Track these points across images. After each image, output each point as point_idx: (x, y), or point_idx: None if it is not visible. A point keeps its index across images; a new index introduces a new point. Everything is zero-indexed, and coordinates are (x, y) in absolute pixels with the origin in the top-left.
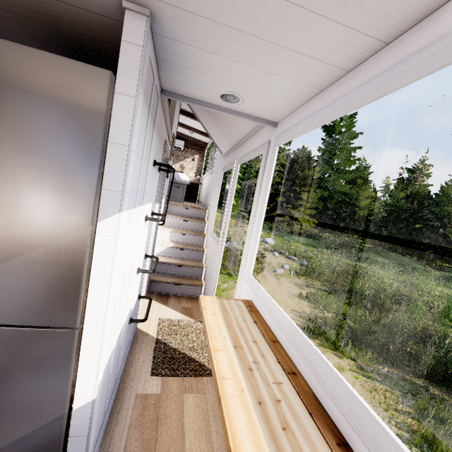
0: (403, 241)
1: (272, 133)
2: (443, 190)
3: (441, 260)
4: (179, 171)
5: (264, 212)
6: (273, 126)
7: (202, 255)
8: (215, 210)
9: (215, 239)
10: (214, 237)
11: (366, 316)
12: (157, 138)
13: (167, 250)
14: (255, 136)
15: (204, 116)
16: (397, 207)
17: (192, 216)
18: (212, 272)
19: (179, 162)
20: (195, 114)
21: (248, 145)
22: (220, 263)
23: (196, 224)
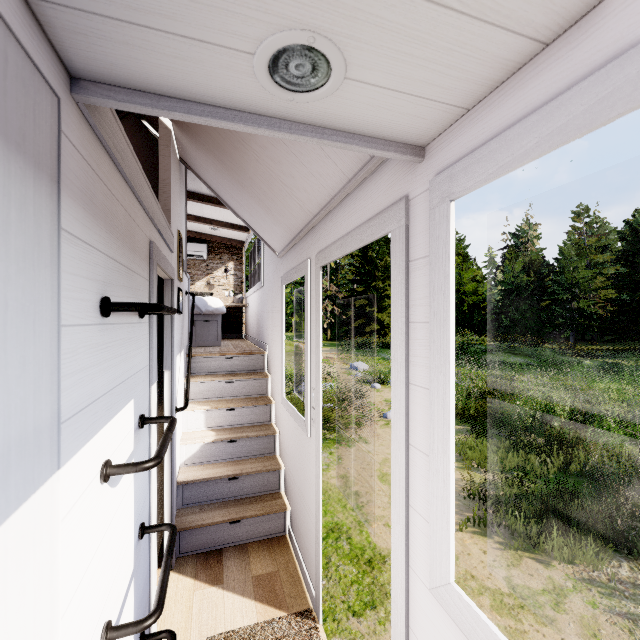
0: (532, 328)
1: (408, 177)
2: (563, 252)
3: (583, 342)
4: (205, 293)
5: (452, 391)
6: (416, 157)
7: (272, 442)
8: (283, 357)
9: (294, 417)
10: (291, 412)
11: (548, 465)
12: (99, 234)
13: (203, 450)
14: (349, 202)
15: (231, 191)
16: (513, 284)
17: (240, 369)
18: (302, 488)
19: (203, 279)
20: (214, 190)
21: (335, 223)
22: (320, 479)
23: (251, 383)
